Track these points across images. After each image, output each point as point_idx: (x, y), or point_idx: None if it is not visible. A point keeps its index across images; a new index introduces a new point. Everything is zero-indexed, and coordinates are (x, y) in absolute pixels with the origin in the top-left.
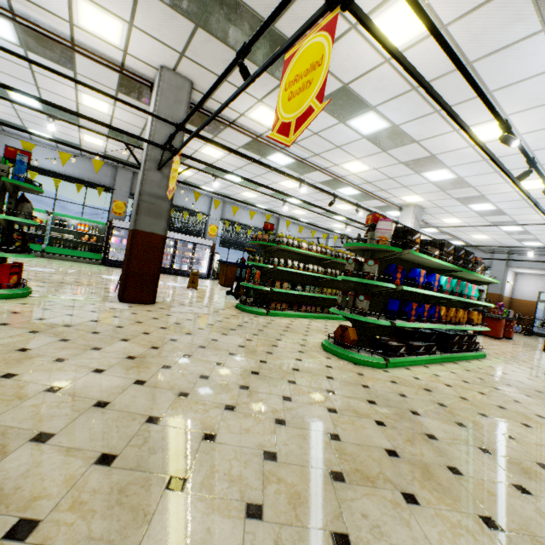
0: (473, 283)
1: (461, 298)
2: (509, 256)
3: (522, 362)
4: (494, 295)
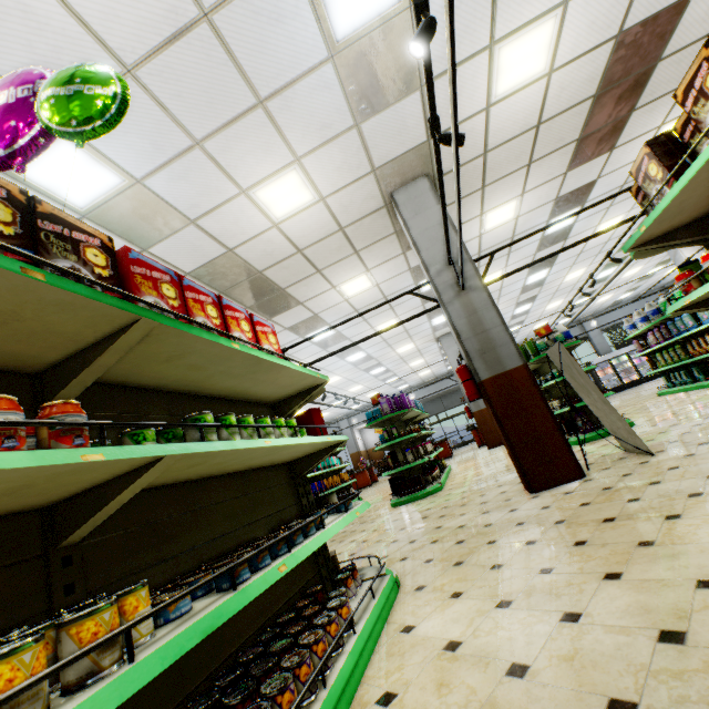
0: (333, 455)
1: (331, 468)
2: (349, 419)
3: (382, 490)
4: (355, 454)
